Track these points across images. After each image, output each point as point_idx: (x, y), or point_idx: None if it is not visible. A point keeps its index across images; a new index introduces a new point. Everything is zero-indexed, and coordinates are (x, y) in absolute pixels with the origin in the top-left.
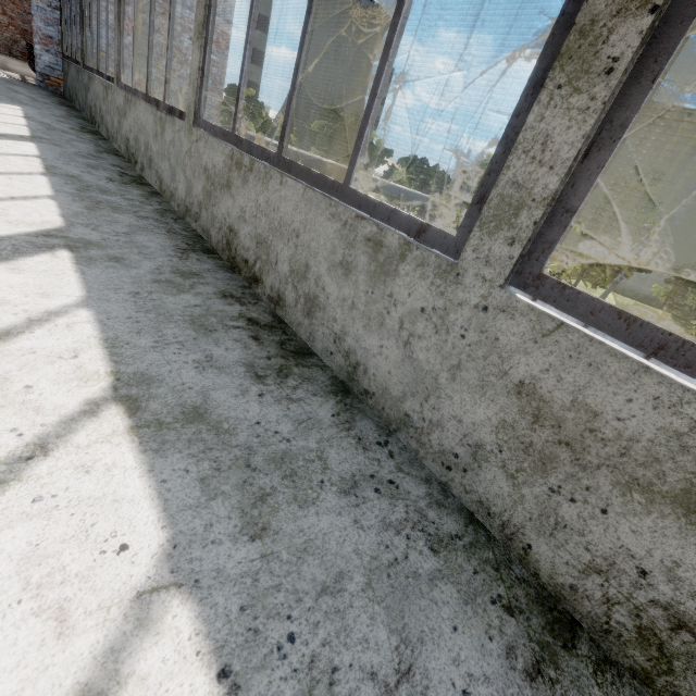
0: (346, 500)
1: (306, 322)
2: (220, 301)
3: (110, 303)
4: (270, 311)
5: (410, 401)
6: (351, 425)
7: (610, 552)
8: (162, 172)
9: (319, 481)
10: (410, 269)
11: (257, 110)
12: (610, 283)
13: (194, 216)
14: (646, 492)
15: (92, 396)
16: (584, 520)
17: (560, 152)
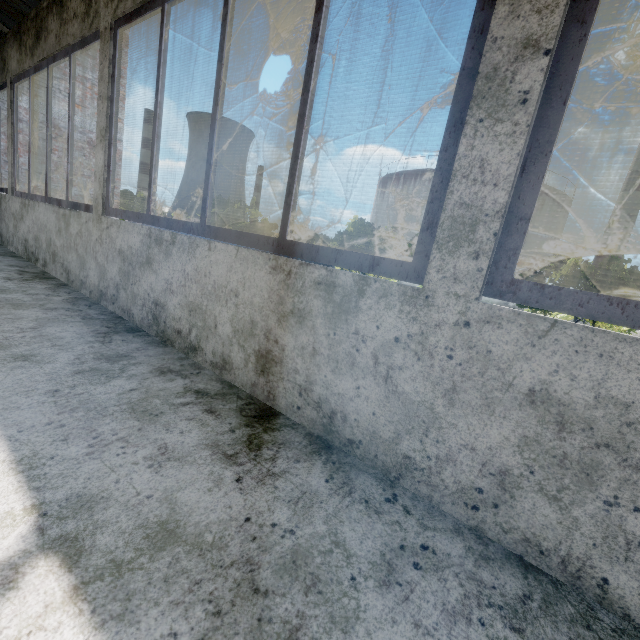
0: (391, 596)
1: (261, 381)
2: (158, 379)
3: (21, 411)
4: (216, 378)
5: (407, 440)
6: (351, 487)
7: None
8: (69, 263)
9: (349, 579)
10: (372, 302)
11: None
12: None
13: (110, 299)
14: None
15: (5, 554)
16: None
17: (500, 171)
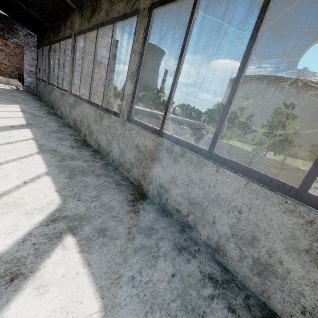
0: None
1: (256, 279)
2: (181, 260)
3: (123, 310)
4: (211, 257)
5: None
6: None
7: None
8: (100, 140)
9: None
10: None
11: (114, 90)
12: (282, 152)
13: (126, 169)
14: None
15: None
16: None
17: None
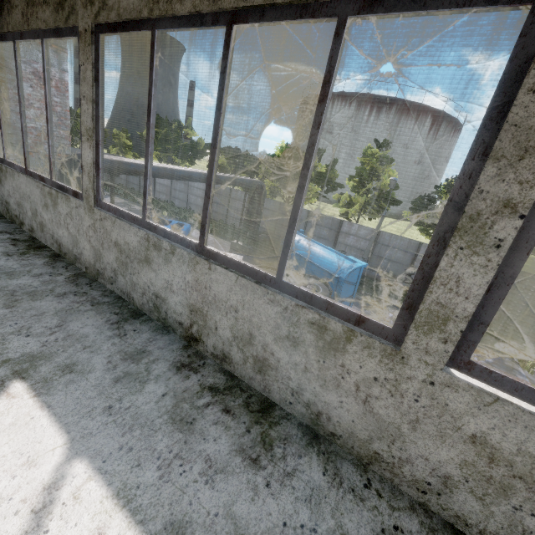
0: None
1: (258, 377)
2: (178, 378)
3: (95, 438)
4: (218, 368)
5: (378, 443)
6: (340, 477)
7: None
8: (60, 237)
9: None
10: (357, 349)
11: None
12: (378, 215)
13: (108, 279)
14: None
15: None
16: None
17: (471, 289)
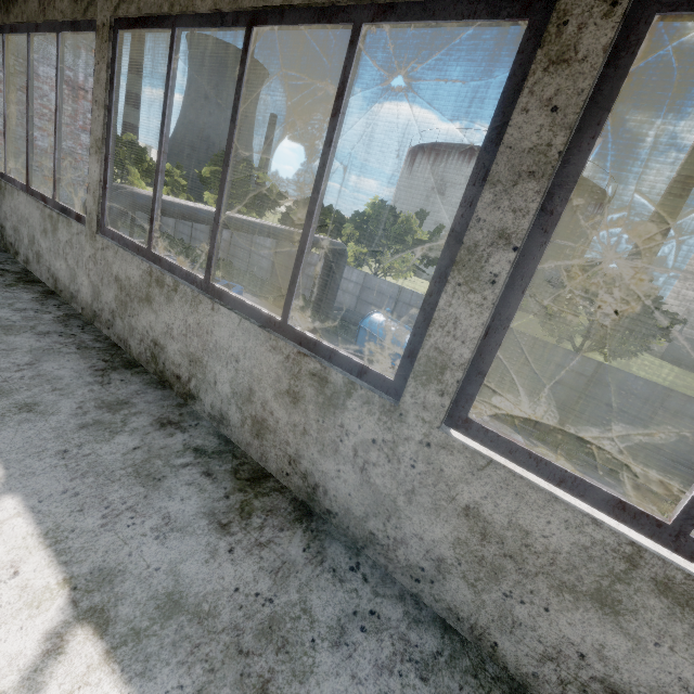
0: (339, 654)
1: (256, 443)
2: (159, 434)
3: (37, 477)
4: (213, 431)
5: (373, 521)
6: (323, 556)
7: (557, 642)
8: (57, 270)
9: (310, 641)
10: (357, 405)
11: (140, 155)
12: None
13: (105, 323)
14: (572, 592)
15: (51, 625)
16: (533, 618)
17: (468, 332)
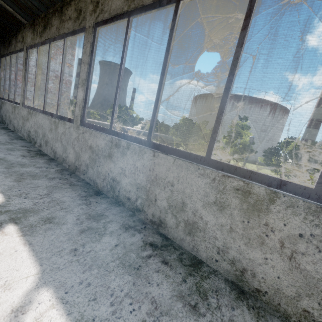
0: None
1: (188, 238)
2: (126, 235)
3: (61, 271)
4: (155, 231)
5: (306, 300)
6: None
7: None
8: (56, 148)
9: None
10: (281, 208)
11: None
12: (242, 159)
13: (82, 172)
14: None
15: None
16: None
17: None
